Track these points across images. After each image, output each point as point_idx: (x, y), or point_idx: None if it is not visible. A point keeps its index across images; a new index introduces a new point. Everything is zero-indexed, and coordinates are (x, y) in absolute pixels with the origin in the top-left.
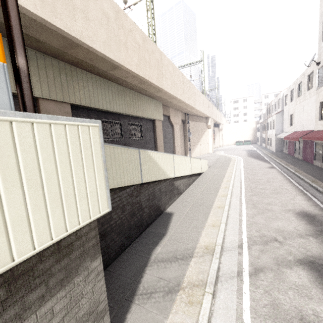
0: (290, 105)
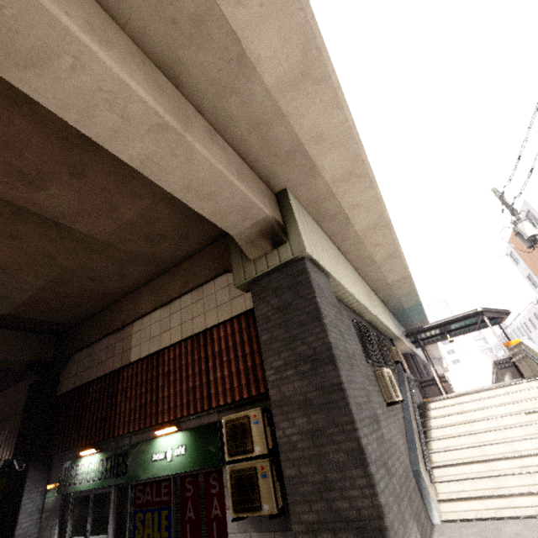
0: (536, 332)
